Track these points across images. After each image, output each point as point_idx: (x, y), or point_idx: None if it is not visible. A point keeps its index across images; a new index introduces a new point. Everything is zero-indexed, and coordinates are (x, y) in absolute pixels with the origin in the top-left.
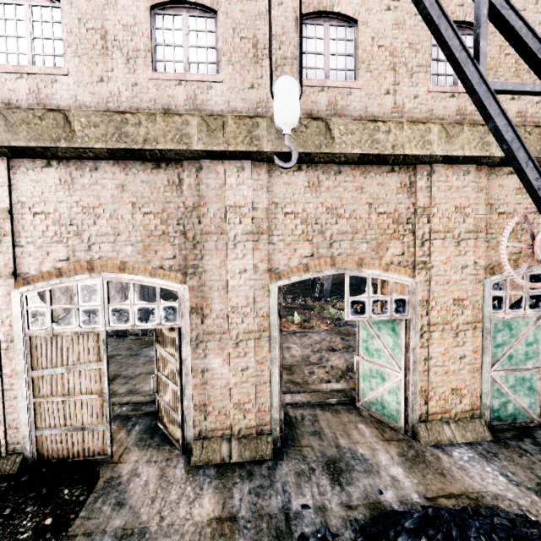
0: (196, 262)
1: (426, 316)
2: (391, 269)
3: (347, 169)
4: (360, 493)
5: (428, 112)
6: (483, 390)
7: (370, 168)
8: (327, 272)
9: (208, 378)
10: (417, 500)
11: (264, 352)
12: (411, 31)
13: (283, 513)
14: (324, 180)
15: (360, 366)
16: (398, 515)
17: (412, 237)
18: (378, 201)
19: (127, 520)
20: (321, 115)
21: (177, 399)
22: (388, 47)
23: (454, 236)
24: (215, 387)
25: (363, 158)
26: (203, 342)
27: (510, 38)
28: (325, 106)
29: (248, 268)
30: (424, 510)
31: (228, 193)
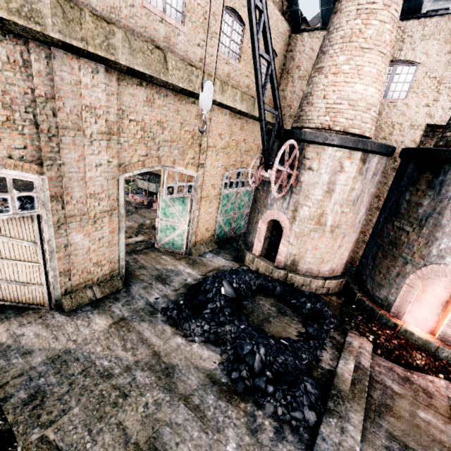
0: (53, 154)
1: (200, 194)
2: (188, 167)
3: (171, 94)
4: (178, 283)
5: (216, 70)
6: (216, 227)
7: (184, 97)
8: (156, 168)
9: (71, 250)
10: (200, 277)
11: (114, 224)
12: (215, 2)
13: (148, 305)
14: (157, 99)
15: (159, 224)
16: (197, 284)
17: (199, 148)
18: (186, 122)
19: (46, 355)
20: (160, 44)
21: (35, 274)
22: (203, 8)
23: (216, 150)
24: (78, 255)
25: (182, 90)
26: (64, 224)
27: (272, 86)
28: (163, 38)
29: (103, 163)
30: (213, 276)
31: (84, 92)
